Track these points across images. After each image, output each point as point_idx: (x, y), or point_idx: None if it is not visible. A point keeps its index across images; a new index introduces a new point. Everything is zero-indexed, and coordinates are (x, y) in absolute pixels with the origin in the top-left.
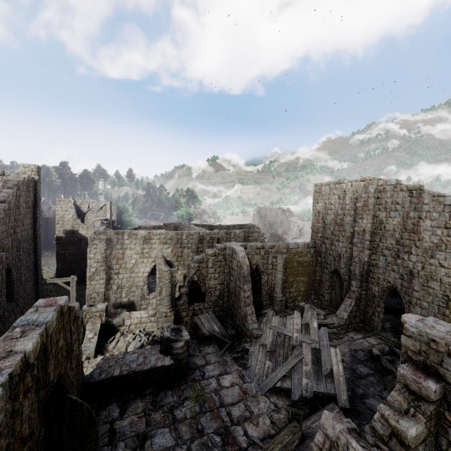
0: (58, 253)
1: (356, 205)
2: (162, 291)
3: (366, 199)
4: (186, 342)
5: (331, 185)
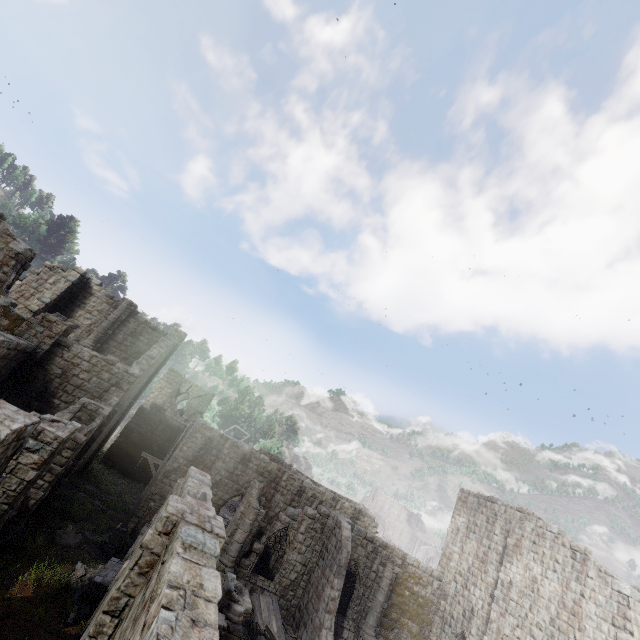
0: (129, 425)
1: (507, 540)
2: (236, 532)
3: (520, 538)
4: (246, 610)
5: (481, 499)
